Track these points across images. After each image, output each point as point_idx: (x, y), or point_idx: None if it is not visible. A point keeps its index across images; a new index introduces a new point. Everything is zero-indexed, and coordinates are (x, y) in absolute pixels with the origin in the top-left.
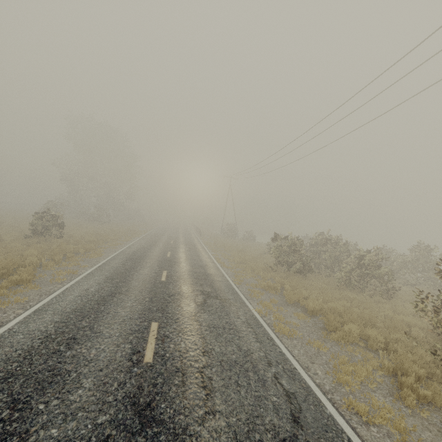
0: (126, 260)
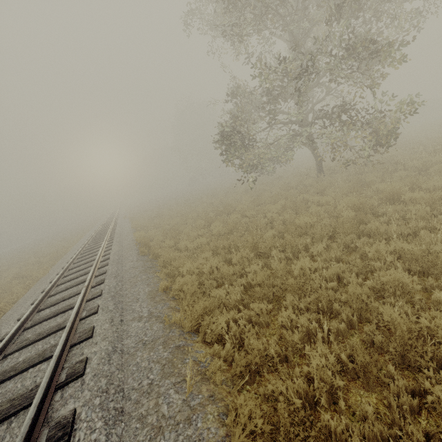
0: None
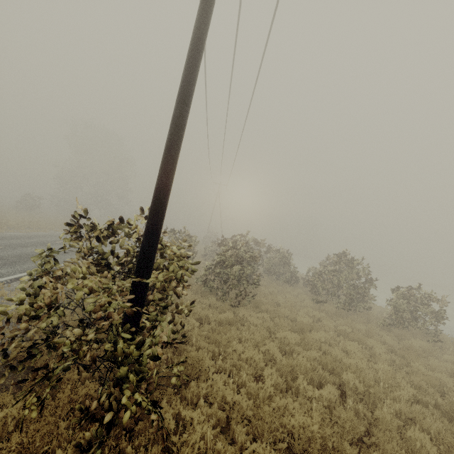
0: None
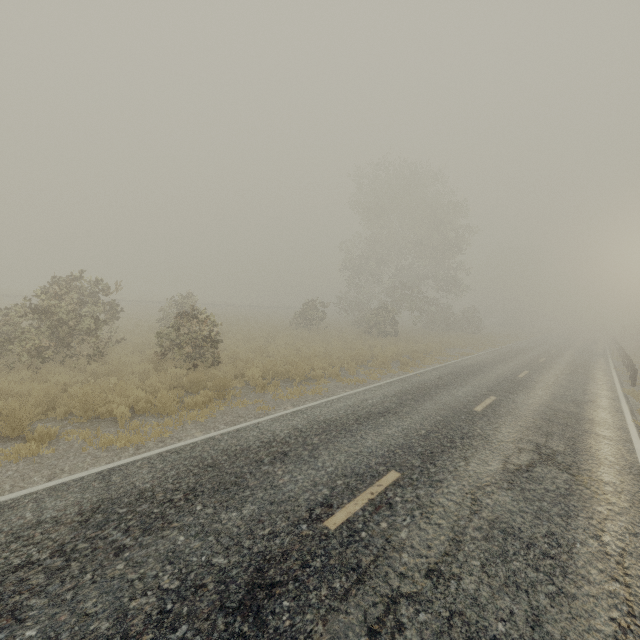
0: (100, 504)
